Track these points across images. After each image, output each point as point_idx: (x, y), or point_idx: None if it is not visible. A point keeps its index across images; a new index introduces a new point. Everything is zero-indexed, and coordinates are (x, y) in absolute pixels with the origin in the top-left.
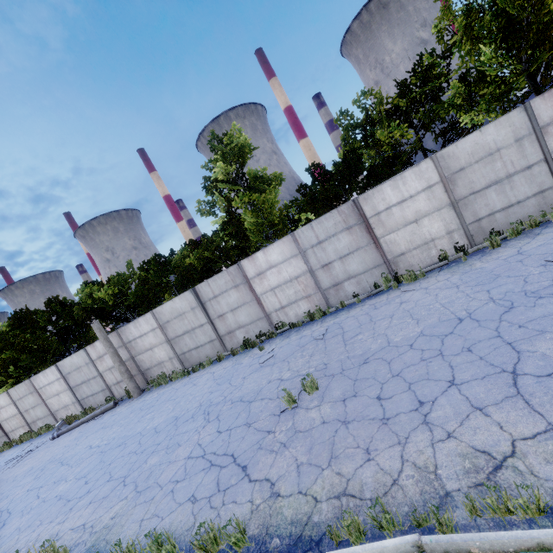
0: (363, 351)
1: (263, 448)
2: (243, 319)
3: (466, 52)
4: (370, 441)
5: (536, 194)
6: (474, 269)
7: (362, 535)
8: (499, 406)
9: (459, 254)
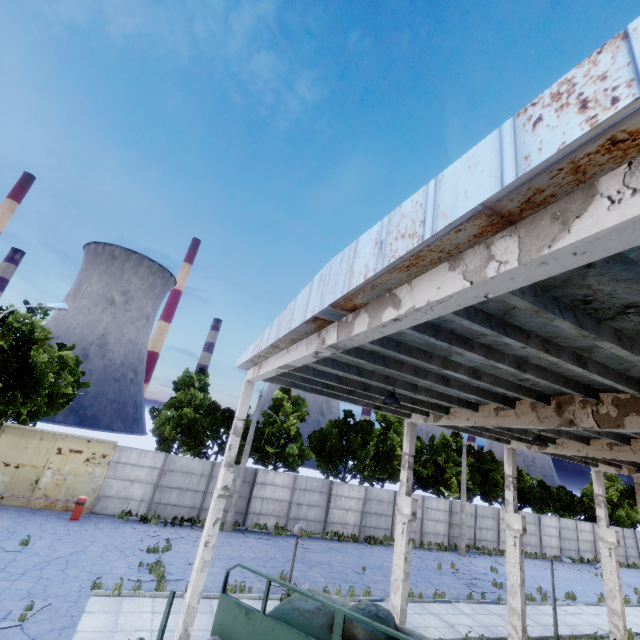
0: None
1: None
2: (633, 553)
3: None
4: None
5: None
6: None
7: None
8: None
9: None
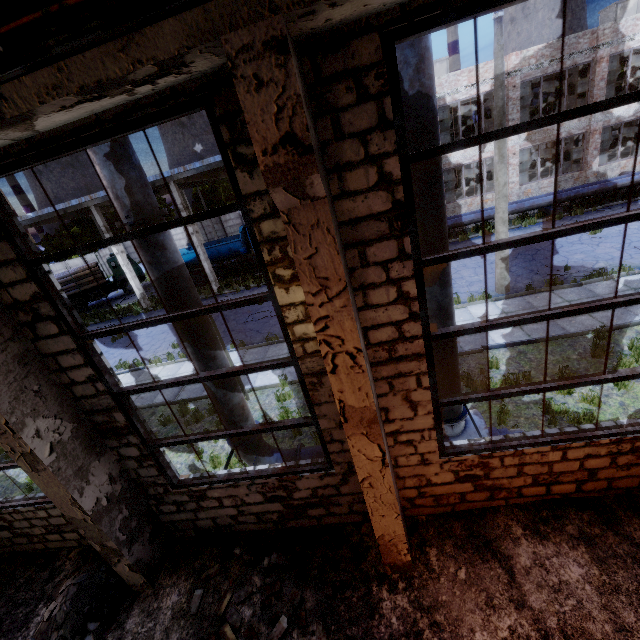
0: None
1: None
2: None
3: None
4: None
5: None
6: None
7: None
8: None
9: None
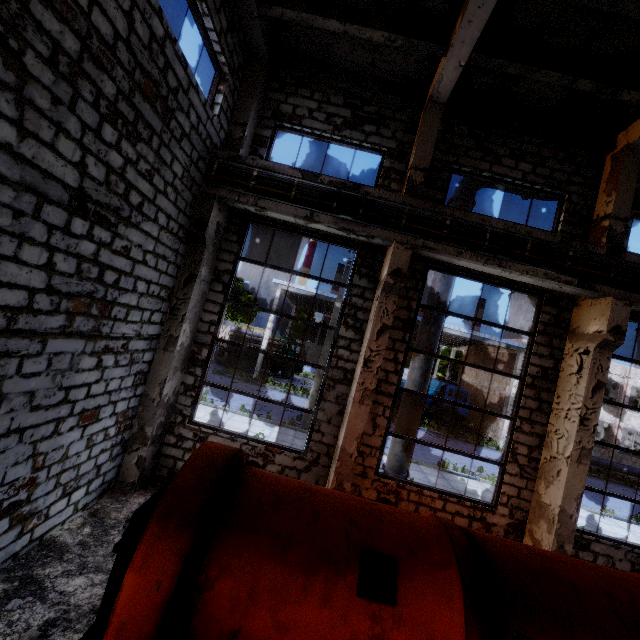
0: None
1: None
2: None
3: None
4: None
5: None
6: None
7: None
8: None
9: None
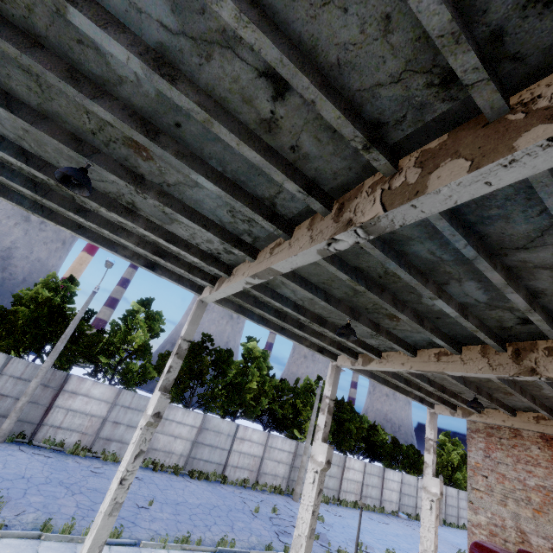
0: None
1: None
2: (464, 515)
3: None
4: None
5: None
6: None
7: None
8: None
9: None
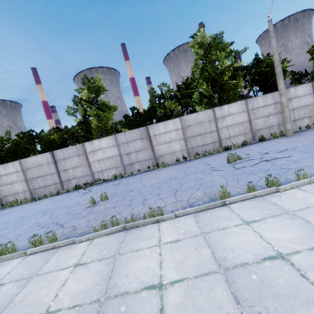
0: (132, 188)
1: (74, 218)
2: (78, 174)
3: (200, 83)
4: (121, 210)
5: (212, 143)
6: (185, 165)
7: (106, 228)
8: (167, 198)
9: (183, 160)
